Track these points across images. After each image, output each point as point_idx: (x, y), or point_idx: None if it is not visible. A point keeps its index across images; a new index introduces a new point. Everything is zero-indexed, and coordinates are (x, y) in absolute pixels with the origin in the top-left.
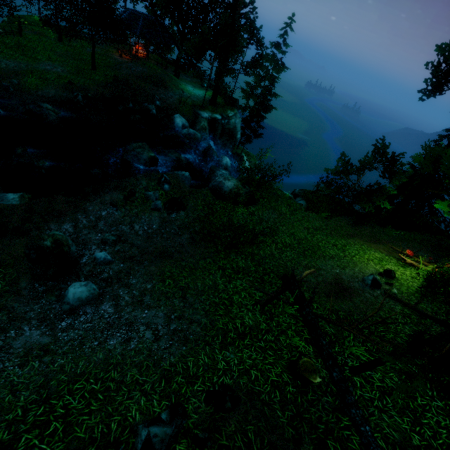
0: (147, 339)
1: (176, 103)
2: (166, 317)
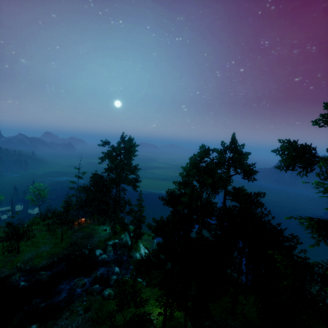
0: None
1: (97, 243)
2: None
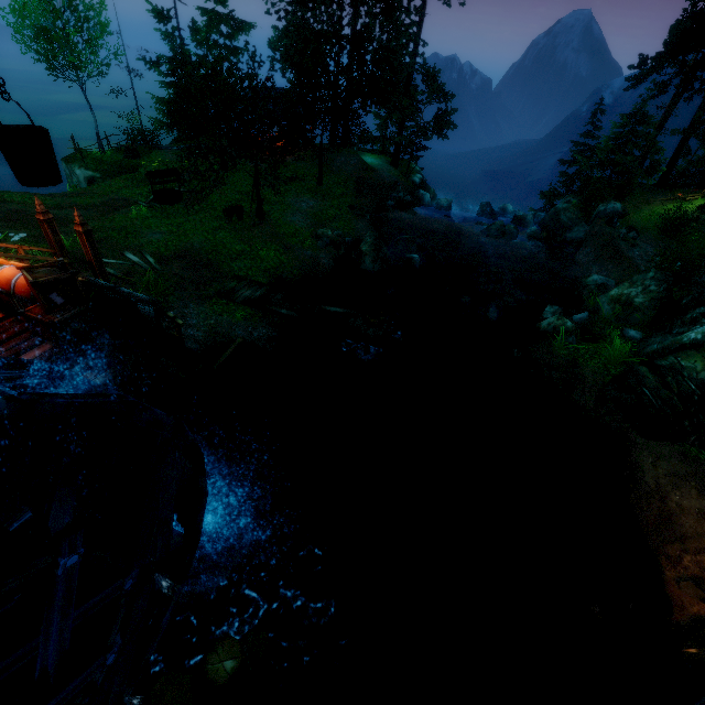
0: None
1: (400, 180)
2: None
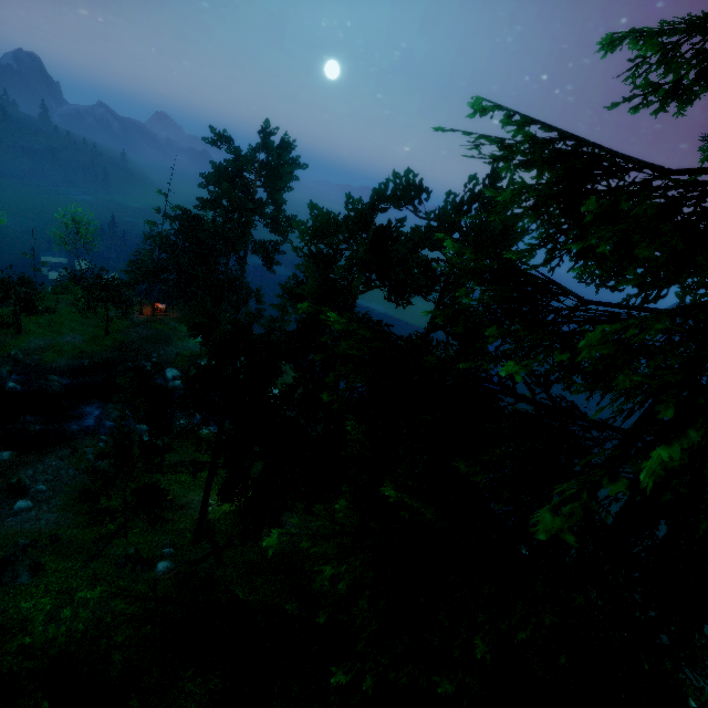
0: (42, 524)
1: (174, 356)
2: (58, 516)
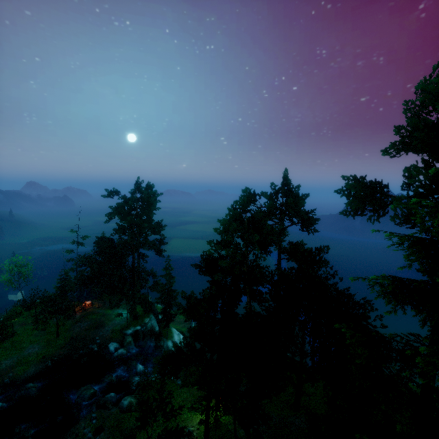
0: None
1: (110, 334)
2: None
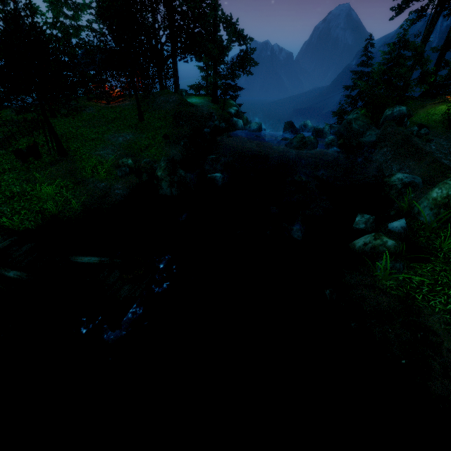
0: None
1: (217, 111)
2: None
